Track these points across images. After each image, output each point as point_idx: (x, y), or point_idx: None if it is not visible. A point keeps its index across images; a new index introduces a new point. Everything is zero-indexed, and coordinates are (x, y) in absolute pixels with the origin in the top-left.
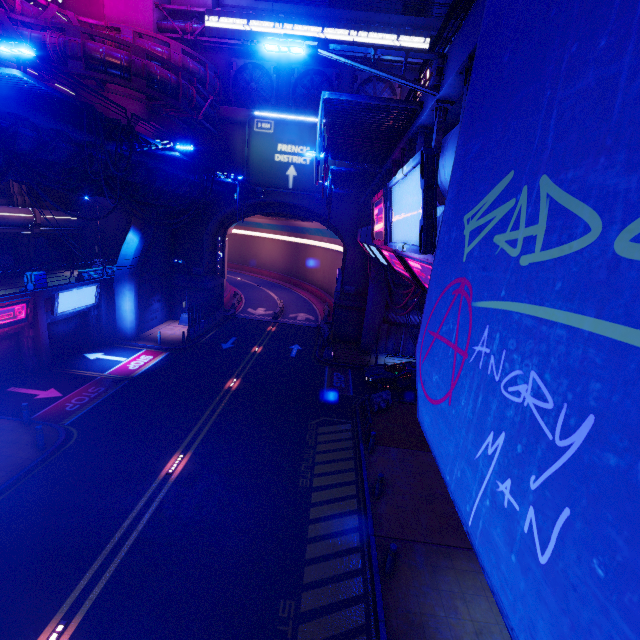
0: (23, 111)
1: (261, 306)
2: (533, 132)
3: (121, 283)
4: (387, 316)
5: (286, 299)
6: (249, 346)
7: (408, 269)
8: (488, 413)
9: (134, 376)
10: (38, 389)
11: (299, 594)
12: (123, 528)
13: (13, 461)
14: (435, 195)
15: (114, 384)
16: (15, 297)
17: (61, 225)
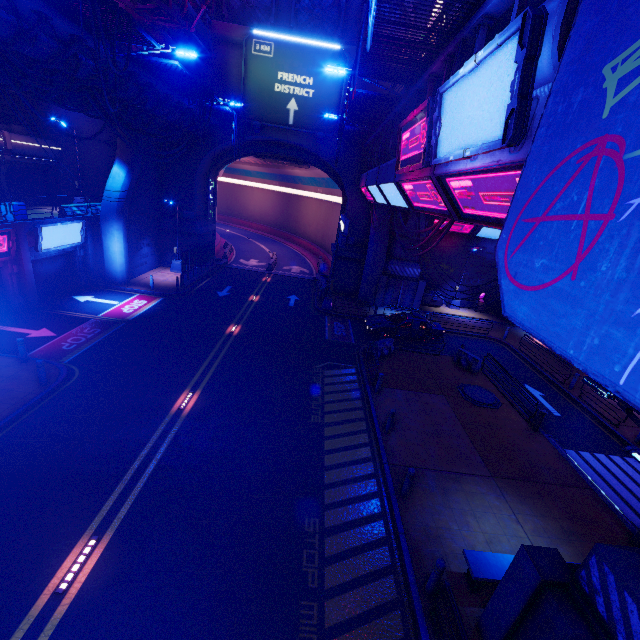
0: None
1: (253, 258)
2: None
3: (108, 222)
4: (387, 268)
5: (278, 252)
6: (246, 295)
7: (446, 194)
8: None
9: (130, 319)
10: (29, 328)
11: (322, 513)
12: (141, 457)
13: (15, 395)
14: (535, 69)
15: (110, 326)
16: None
17: (34, 154)
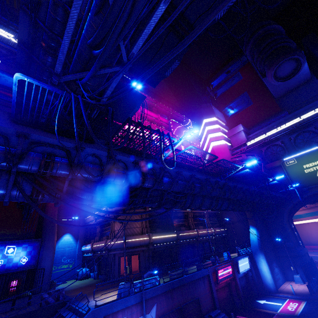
0: (236, 184)
1: None
2: None
3: (257, 255)
4: None
5: None
6: None
7: None
8: None
9: (297, 315)
10: (250, 317)
11: None
12: None
13: None
14: None
15: None
16: (226, 262)
17: (220, 233)
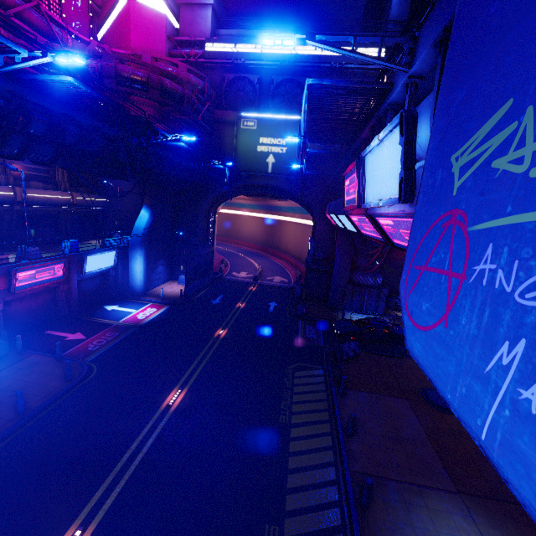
0: (71, 112)
1: (243, 270)
2: (535, 57)
3: (134, 249)
4: (352, 278)
5: (264, 265)
6: (234, 302)
7: (378, 228)
8: (499, 325)
9: (142, 324)
10: (68, 332)
11: (282, 520)
12: (131, 449)
13: (47, 389)
14: (414, 149)
15: (126, 330)
16: (55, 259)
17: (91, 205)
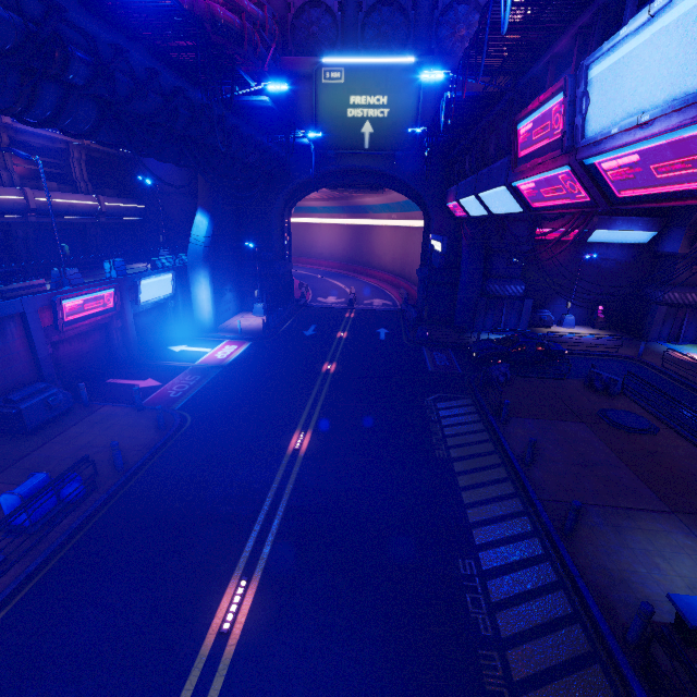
0: (123, 41)
1: (330, 295)
2: None
3: (195, 270)
4: (484, 289)
5: (354, 287)
6: (333, 332)
7: (592, 180)
8: None
9: (225, 364)
10: (136, 380)
11: (475, 554)
12: (270, 498)
13: (139, 441)
14: None
15: (208, 372)
16: (102, 284)
17: (124, 214)
